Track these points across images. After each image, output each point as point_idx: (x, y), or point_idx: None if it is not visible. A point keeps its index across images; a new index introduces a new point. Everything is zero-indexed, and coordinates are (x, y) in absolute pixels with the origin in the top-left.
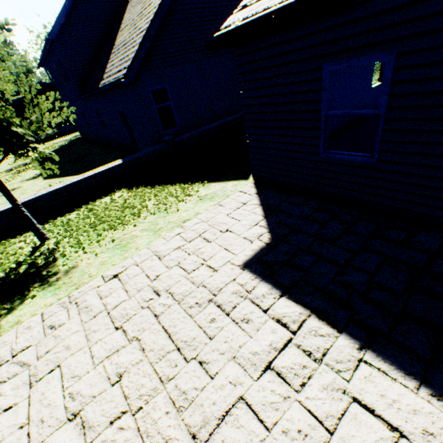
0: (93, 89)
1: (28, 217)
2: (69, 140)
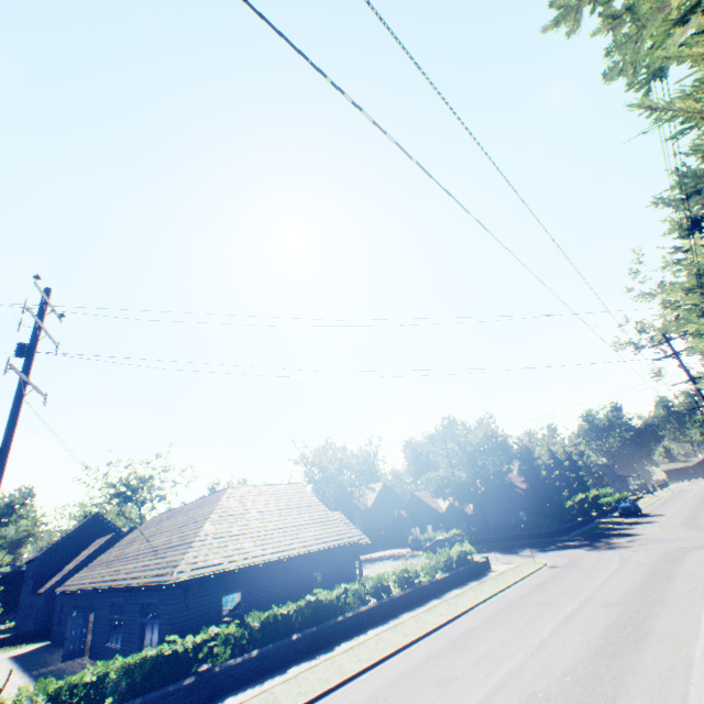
0: (36, 591)
1: None
2: (1, 627)
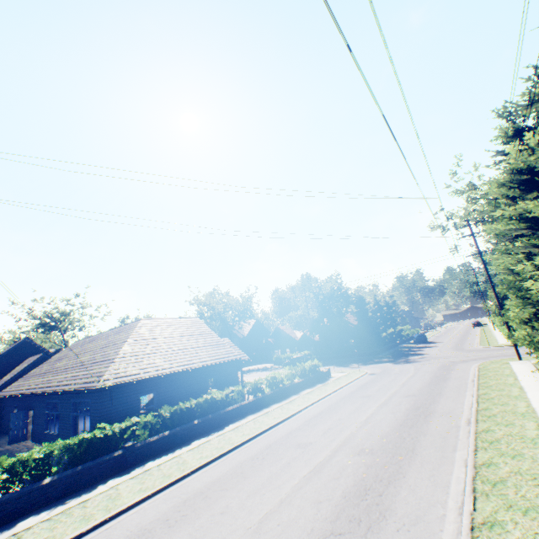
0: None
1: None
2: None
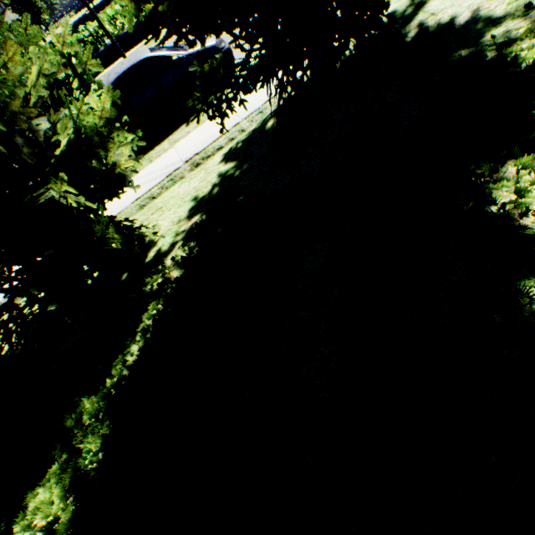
0: None
1: (95, 7)
2: None
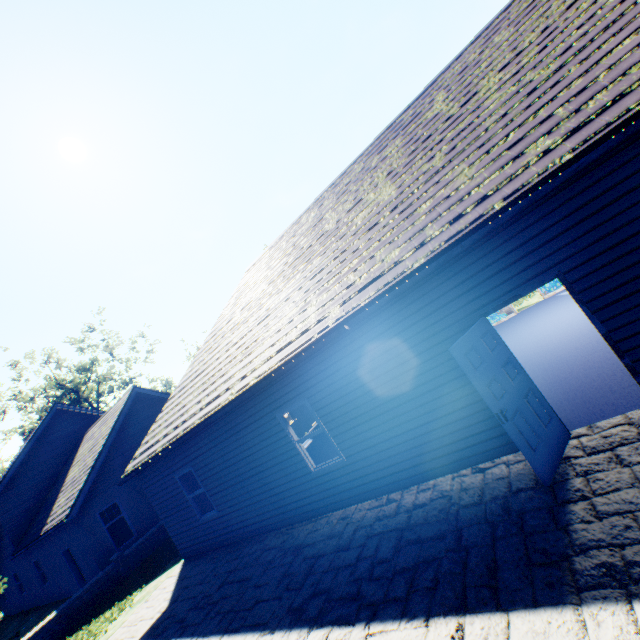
0: (34, 538)
1: None
2: None
